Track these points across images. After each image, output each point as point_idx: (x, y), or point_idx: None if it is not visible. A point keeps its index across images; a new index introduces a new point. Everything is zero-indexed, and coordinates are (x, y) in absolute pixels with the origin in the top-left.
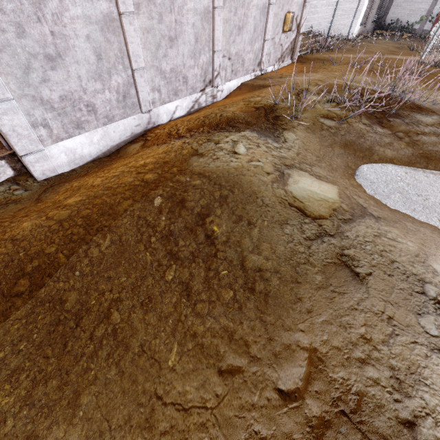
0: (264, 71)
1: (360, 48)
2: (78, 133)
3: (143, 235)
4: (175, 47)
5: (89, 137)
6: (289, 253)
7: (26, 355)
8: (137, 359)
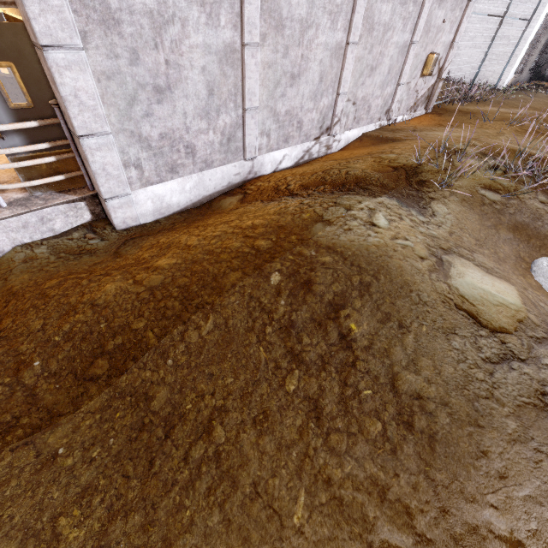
0: (391, 120)
1: (514, 101)
2: (170, 177)
3: (255, 322)
4: (296, 86)
5: (181, 184)
6: (461, 378)
7: (100, 467)
8: (249, 505)
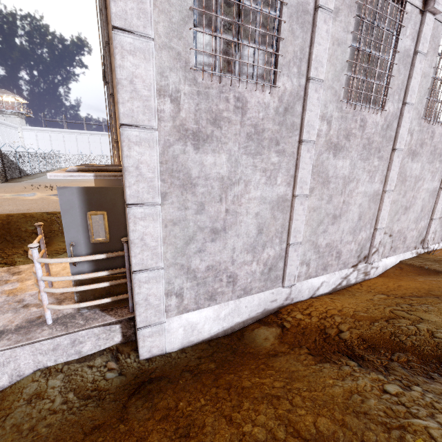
0: (427, 248)
1: None
2: (207, 304)
3: None
4: (336, 224)
5: (216, 311)
6: None
7: None
8: None
